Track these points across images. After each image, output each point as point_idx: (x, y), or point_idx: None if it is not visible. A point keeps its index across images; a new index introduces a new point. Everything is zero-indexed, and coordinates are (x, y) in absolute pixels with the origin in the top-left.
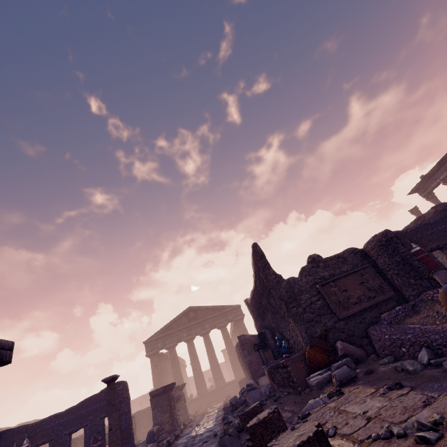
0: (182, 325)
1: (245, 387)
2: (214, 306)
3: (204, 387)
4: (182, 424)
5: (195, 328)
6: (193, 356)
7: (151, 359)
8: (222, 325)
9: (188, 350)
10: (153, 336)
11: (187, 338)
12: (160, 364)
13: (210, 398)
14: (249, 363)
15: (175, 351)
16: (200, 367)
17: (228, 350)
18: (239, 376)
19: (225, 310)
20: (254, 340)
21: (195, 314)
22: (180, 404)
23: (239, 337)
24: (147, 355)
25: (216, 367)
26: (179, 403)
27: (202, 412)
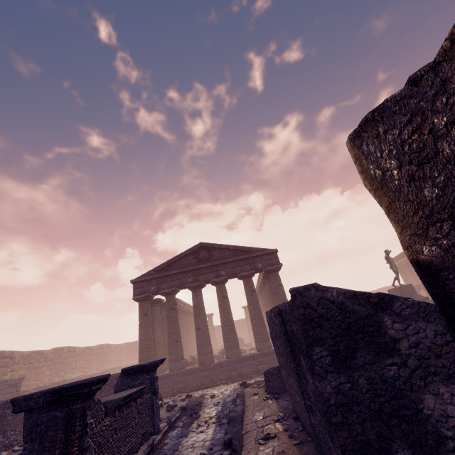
0: (187, 266)
1: (276, 384)
2: (236, 246)
3: (210, 355)
4: (129, 454)
5: (205, 273)
6: (197, 310)
7: (140, 305)
8: (246, 275)
9: (193, 301)
10: (145, 275)
11: (192, 284)
12: (156, 312)
13: (216, 373)
14: (339, 406)
15: (174, 300)
16: (206, 326)
17: (251, 311)
18: (263, 349)
19: (253, 254)
20: (363, 312)
21: (208, 254)
22: (136, 405)
23: (298, 292)
24: (135, 299)
25: (229, 330)
26: (130, 406)
27: (195, 403)
